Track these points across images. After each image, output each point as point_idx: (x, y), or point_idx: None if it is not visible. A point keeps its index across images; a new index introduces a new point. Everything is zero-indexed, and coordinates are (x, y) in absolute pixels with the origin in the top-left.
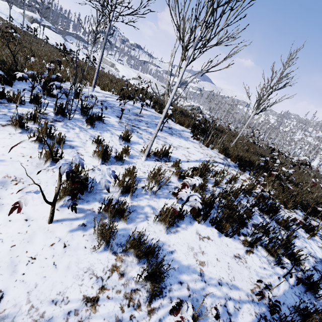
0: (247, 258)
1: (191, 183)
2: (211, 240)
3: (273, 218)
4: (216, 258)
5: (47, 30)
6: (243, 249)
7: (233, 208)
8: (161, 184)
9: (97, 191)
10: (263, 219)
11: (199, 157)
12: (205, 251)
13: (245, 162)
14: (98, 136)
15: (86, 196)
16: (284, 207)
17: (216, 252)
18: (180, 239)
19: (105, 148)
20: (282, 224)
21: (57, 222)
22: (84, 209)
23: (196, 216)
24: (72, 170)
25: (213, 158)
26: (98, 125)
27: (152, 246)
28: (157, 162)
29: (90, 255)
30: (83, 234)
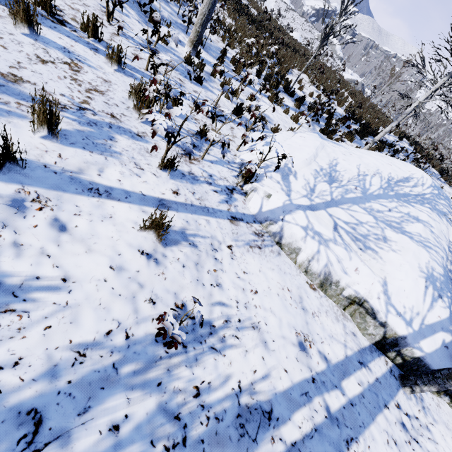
0: None
1: None
2: None
3: None
4: None
5: None
6: None
7: None
8: None
9: None
10: None
11: None
12: None
13: None
14: None
15: None
16: None
17: None
18: None
19: None
20: None
21: None
22: None
23: None
24: None
25: None
26: None
27: None
28: None
29: None
30: None
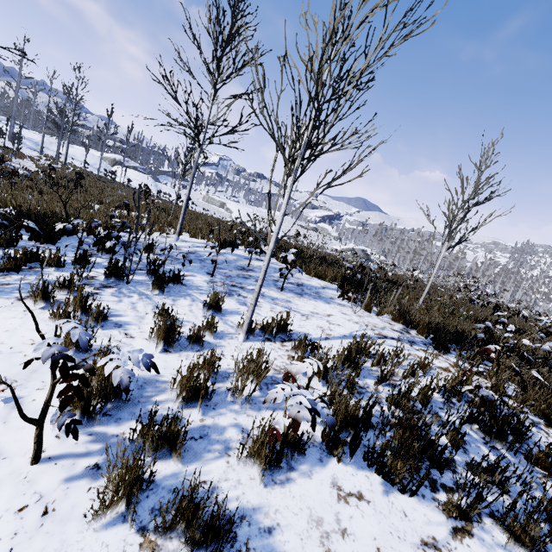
0: (456, 549)
1: (297, 372)
2: (366, 502)
3: (517, 447)
4: (375, 547)
5: (131, 172)
6: (445, 526)
7: (410, 426)
8: (268, 382)
9: (141, 400)
10: (493, 452)
11: (351, 329)
12: (350, 529)
13: (446, 335)
14: (163, 304)
15: (117, 410)
16: (544, 423)
17: (377, 531)
18: (293, 498)
19: (170, 322)
20: (541, 462)
21: (48, 461)
22: (106, 435)
23: (333, 446)
24: (66, 354)
25: (379, 331)
26: (174, 288)
27: (228, 514)
28: (266, 342)
29: (90, 535)
30: (89, 486)
